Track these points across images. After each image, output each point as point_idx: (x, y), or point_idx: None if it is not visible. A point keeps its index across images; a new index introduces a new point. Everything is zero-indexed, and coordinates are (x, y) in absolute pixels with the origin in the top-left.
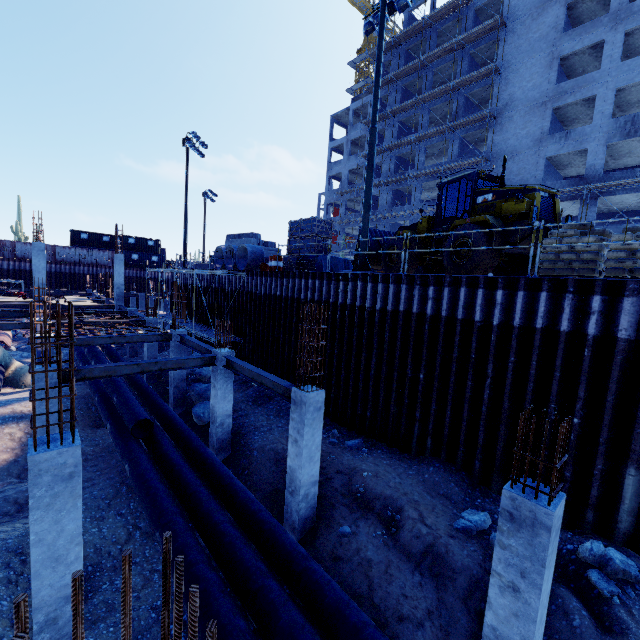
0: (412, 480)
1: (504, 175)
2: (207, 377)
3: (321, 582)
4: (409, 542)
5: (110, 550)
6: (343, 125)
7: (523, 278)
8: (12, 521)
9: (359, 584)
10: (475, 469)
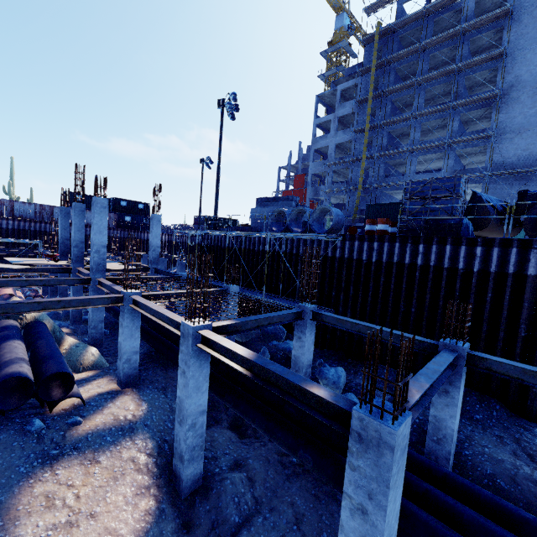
0: None
1: None
2: None
3: None
4: None
5: None
6: (325, 104)
7: None
8: None
9: None
10: None
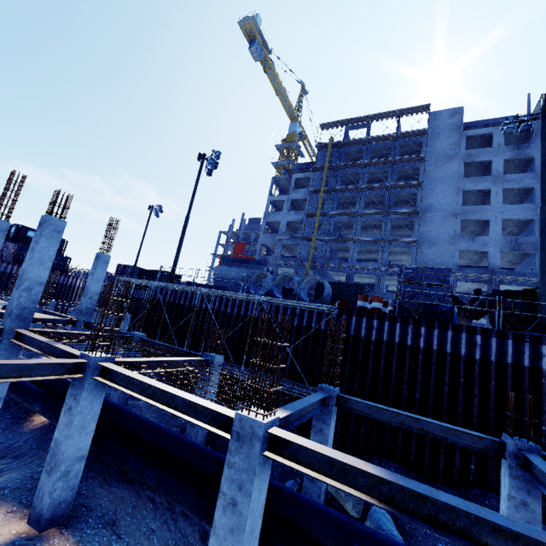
0: None
1: None
2: None
3: None
4: None
5: None
6: (278, 186)
7: None
8: None
9: None
10: None
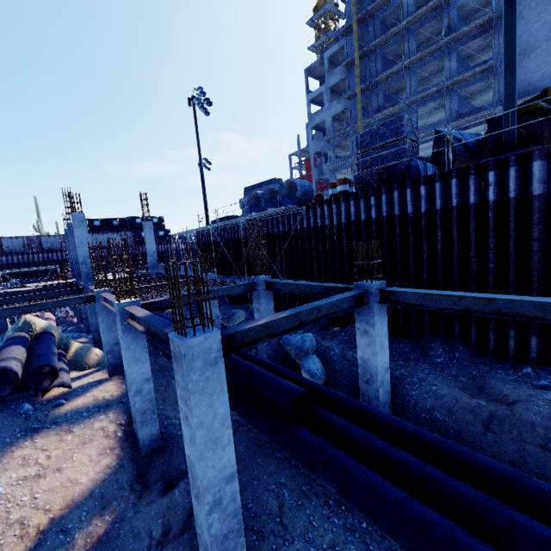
0: None
1: None
2: None
3: None
4: None
5: None
6: (316, 77)
7: None
8: None
9: None
10: None
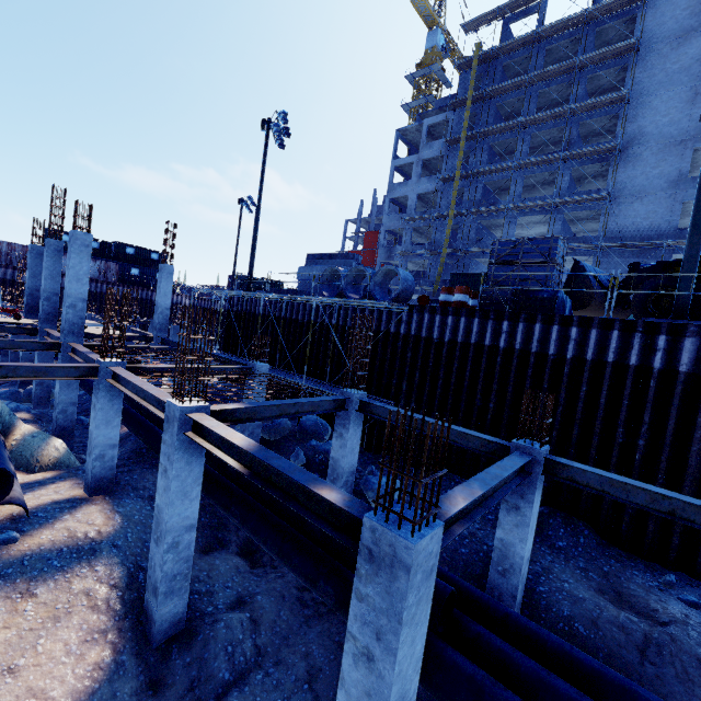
0: None
1: None
2: None
3: None
4: None
5: None
6: (407, 142)
7: None
8: None
9: None
10: None
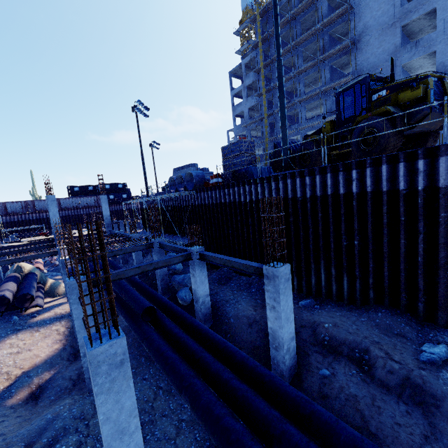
0: (366, 325)
1: (393, 73)
2: (180, 270)
3: (331, 422)
4: (385, 377)
5: (144, 407)
6: (238, 77)
7: (443, 145)
8: (71, 393)
9: (352, 417)
10: (419, 310)
